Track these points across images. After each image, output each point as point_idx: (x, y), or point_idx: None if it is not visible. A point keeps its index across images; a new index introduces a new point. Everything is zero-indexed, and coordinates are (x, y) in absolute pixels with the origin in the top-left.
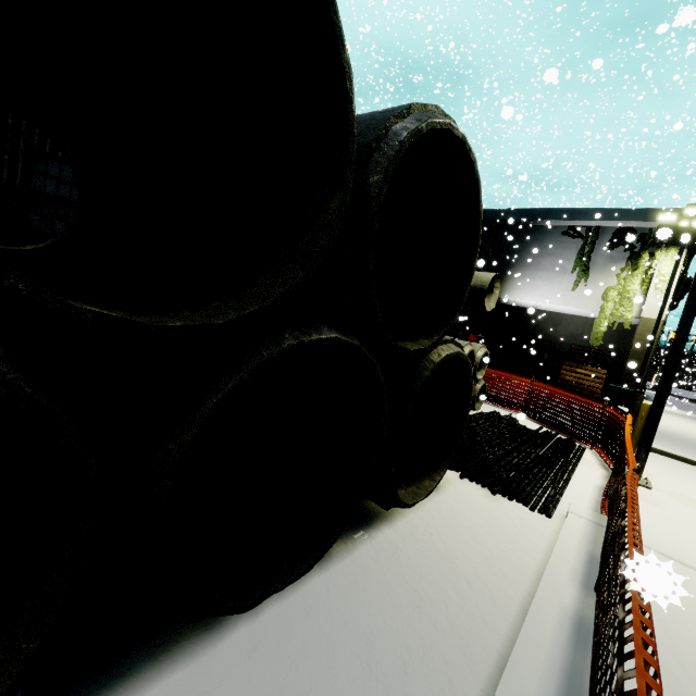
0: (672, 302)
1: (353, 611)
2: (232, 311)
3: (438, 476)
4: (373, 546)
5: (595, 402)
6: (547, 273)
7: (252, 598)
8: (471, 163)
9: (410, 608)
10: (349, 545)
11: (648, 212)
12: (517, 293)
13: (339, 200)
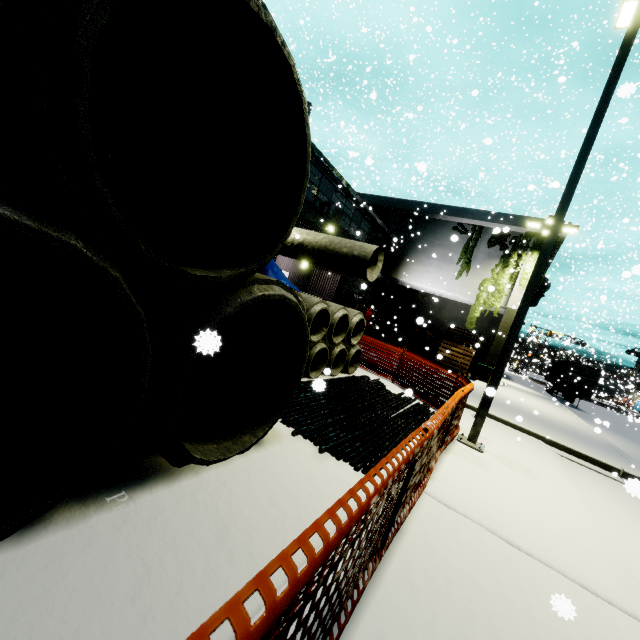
0: (534, 300)
1: (22, 605)
2: None
3: (262, 432)
4: (126, 510)
5: (451, 373)
6: (438, 261)
7: None
8: (289, 67)
9: (123, 594)
10: (91, 509)
11: (520, 219)
12: (411, 276)
13: None
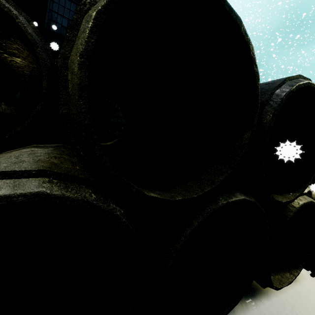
0: None
1: None
2: (198, 189)
3: (296, 272)
4: (258, 311)
5: None
6: None
7: None
8: None
9: None
10: (244, 306)
11: None
12: None
13: (249, 133)
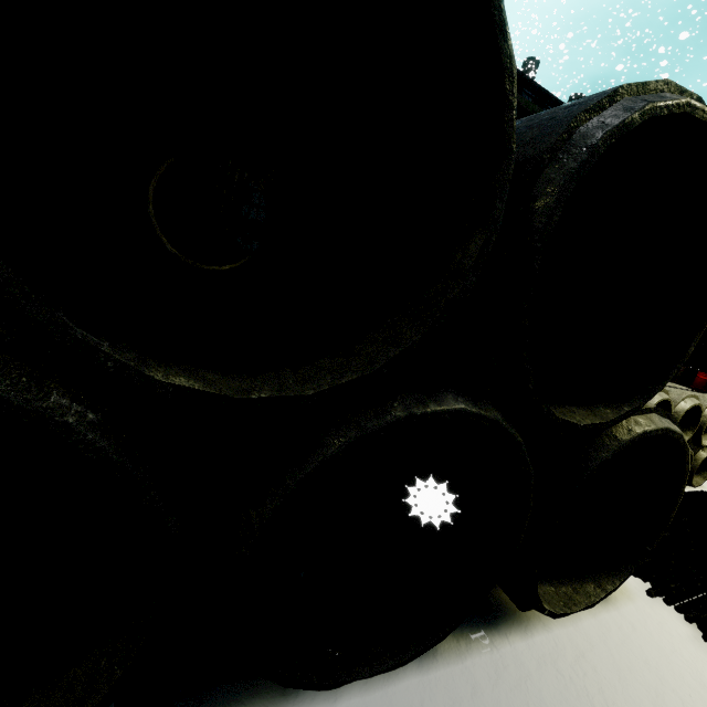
0: None
1: None
2: (329, 377)
3: (610, 585)
4: (493, 660)
5: None
6: None
7: (334, 677)
8: None
9: None
10: (462, 645)
11: None
12: None
13: (481, 240)
